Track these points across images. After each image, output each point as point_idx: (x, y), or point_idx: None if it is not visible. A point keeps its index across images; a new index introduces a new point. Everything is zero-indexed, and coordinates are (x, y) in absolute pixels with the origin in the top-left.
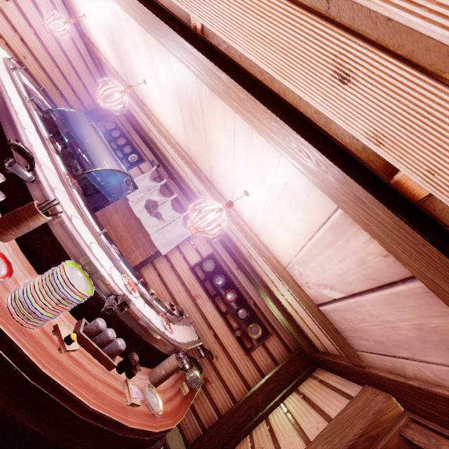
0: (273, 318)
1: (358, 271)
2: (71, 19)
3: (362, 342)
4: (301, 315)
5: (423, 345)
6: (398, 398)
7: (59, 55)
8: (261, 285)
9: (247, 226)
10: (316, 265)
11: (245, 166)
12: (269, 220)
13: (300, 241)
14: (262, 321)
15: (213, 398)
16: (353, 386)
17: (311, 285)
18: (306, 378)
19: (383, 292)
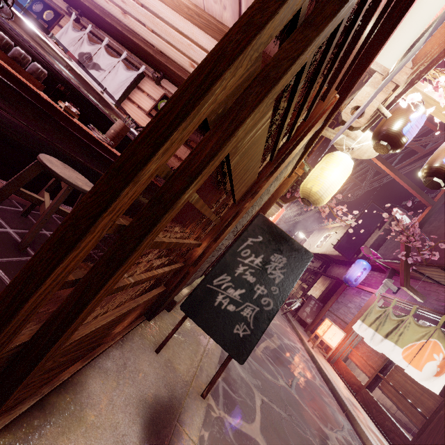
0: None
1: None
2: None
3: None
4: None
5: None
6: None
7: None
8: None
9: None
10: None
11: None
12: None
13: None
14: None
15: None
16: None
17: None
18: None
19: None
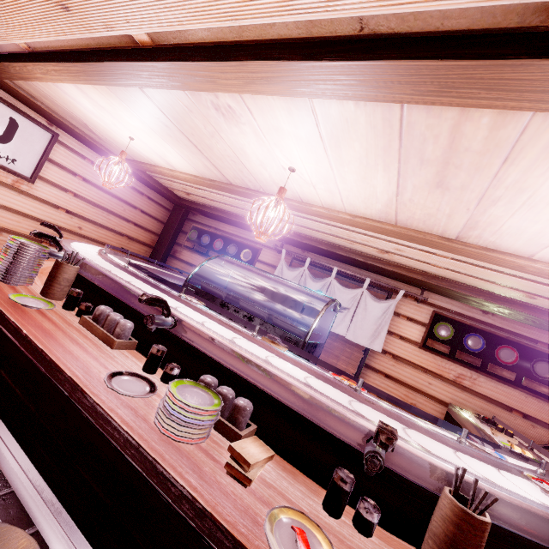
0: None
1: None
2: (123, 155)
3: None
4: None
5: None
6: None
7: (105, 200)
8: None
9: None
10: None
11: None
12: None
13: None
14: None
15: None
16: None
17: None
18: None
19: None
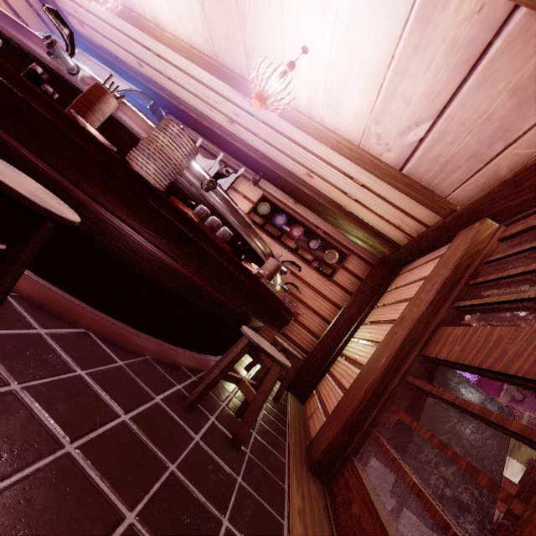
0: (346, 240)
1: (449, 64)
2: None
3: (453, 176)
4: (379, 211)
5: (518, 114)
6: (493, 215)
7: None
8: (328, 205)
9: (305, 116)
10: (397, 104)
11: (298, 8)
12: (336, 79)
13: (377, 80)
14: (337, 246)
15: (308, 326)
16: (445, 247)
17: (392, 142)
18: (394, 279)
19: (476, 73)
